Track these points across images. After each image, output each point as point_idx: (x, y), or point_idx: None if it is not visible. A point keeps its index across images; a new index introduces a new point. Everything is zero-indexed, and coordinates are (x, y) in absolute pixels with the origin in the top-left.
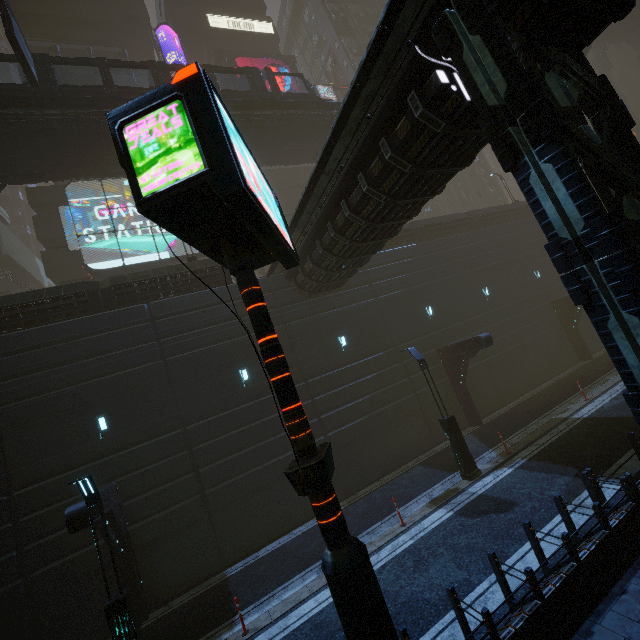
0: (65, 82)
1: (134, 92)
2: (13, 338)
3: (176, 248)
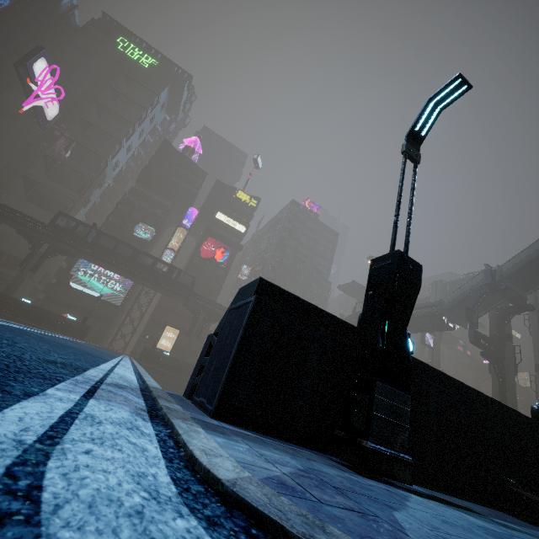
0: (130, 214)
1: (120, 256)
2: (3, 315)
3: (108, 296)
